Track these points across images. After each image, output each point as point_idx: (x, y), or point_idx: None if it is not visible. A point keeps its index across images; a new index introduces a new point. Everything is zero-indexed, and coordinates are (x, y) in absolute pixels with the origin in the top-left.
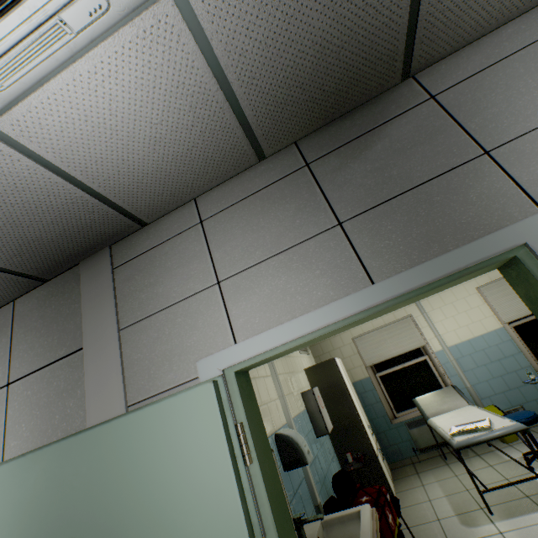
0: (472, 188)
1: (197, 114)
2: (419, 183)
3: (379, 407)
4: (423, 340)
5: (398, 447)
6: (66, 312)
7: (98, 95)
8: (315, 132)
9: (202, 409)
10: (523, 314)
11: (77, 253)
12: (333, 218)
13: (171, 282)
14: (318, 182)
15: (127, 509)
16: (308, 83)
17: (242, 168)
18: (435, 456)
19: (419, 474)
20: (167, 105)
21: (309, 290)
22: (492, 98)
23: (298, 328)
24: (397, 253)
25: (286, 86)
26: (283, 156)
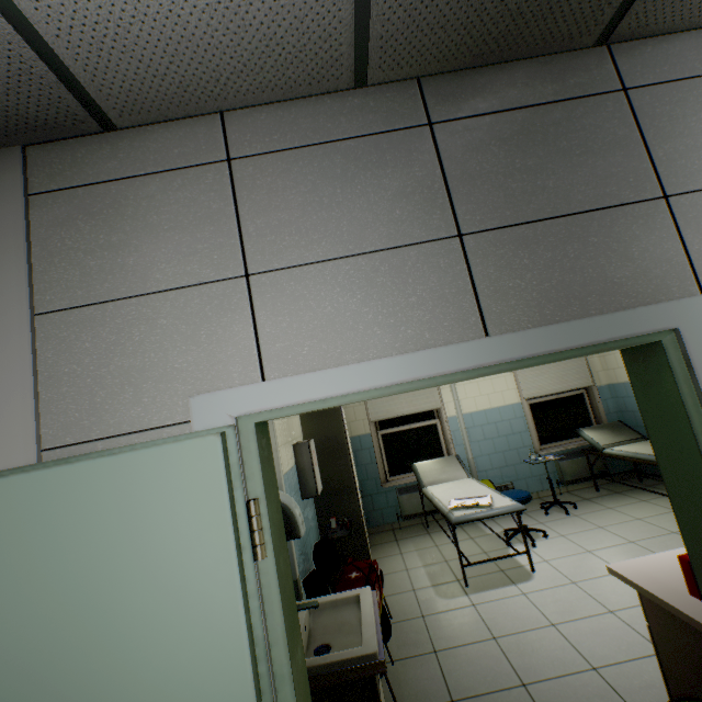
0: (637, 240)
1: None
2: (578, 211)
3: (373, 468)
4: (440, 403)
5: (382, 512)
6: None
7: None
8: (453, 74)
9: (195, 475)
10: (543, 393)
11: None
12: (452, 223)
13: (156, 253)
14: (441, 160)
15: (33, 621)
16: None
17: (323, 88)
18: (417, 523)
19: (398, 542)
20: None
21: (396, 323)
22: (691, 124)
23: (371, 376)
24: (527, 301)
25: None
26: (395, 95)
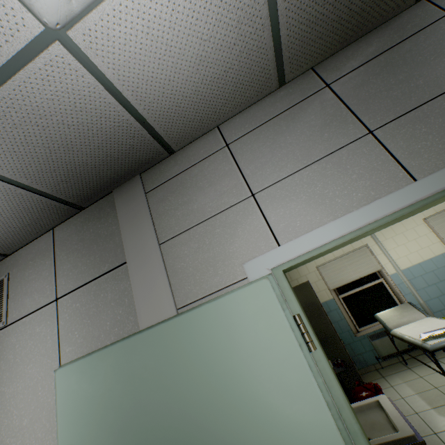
0: None
1: (241, 31)
2: None
3: (343, 323)
4: (379, 265)
5: (362, 356)
6: (104, 234)
7: (163, 3)
8: (331, 57)
9: (261, 303)
10: None
11: (112, 181)
12: (362, 128)
13: (205, 199)
14: (341, 99)
15: (200, 396)
16: (339, 0)
17: (263, 94)
18: (395, 362)
19: (385, 378)
20: (219, 19)
21: (348, 193)
22: None
23: (345, 225)
24: (436, 151)
25: (321, 2)
26: (301, 81)
